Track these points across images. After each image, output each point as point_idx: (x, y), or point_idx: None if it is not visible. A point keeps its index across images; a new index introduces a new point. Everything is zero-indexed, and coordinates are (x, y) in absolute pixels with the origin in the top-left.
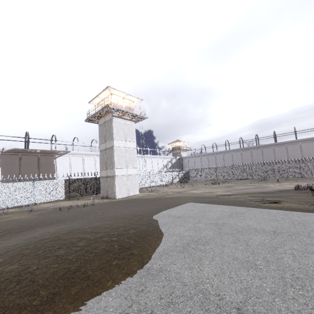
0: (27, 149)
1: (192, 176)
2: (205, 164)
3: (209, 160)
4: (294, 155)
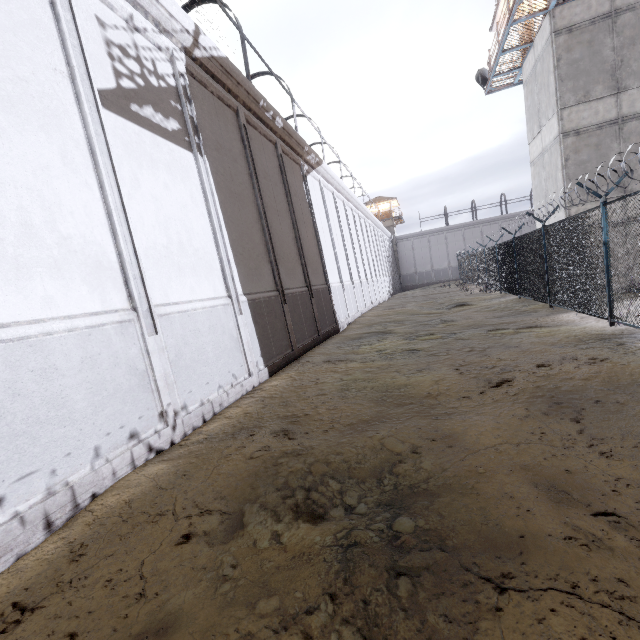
0: (257, 94)
1: None
2: (458, 247)
3: (467, 238)
4: None
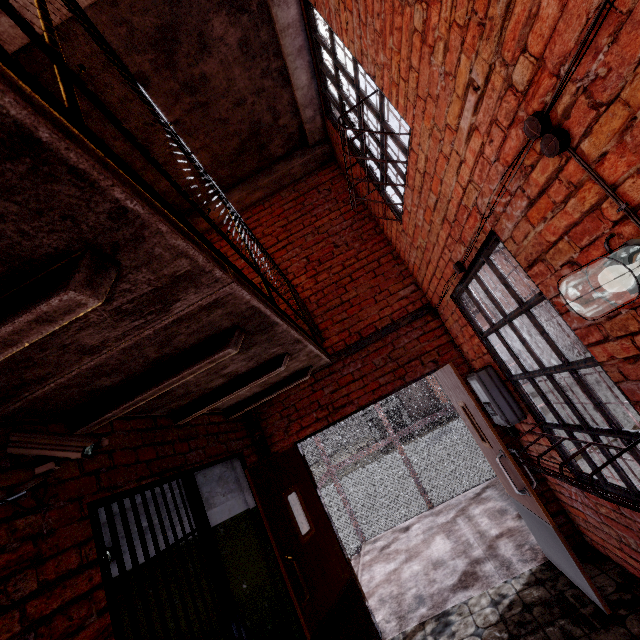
0: None
1: None
2: None
3: None
4: None
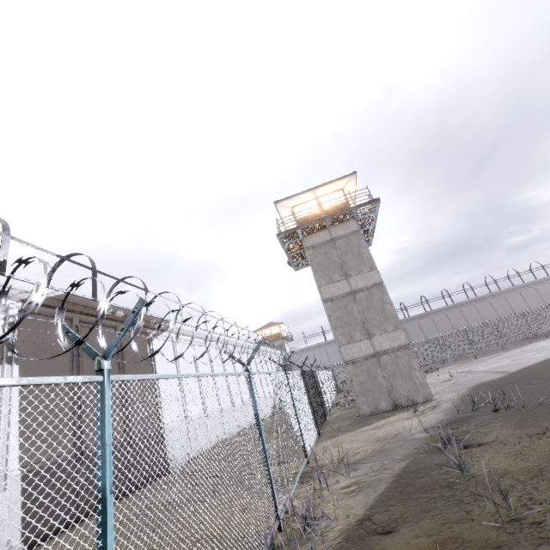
0: (96, 304)
1: (342, 379)
2: (337, 358)
3: None
4: (459, 323)
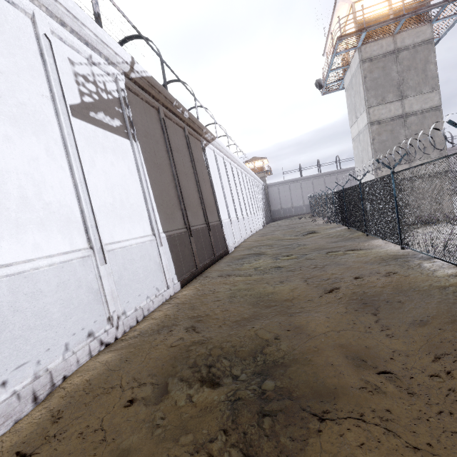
0: (171, 98)
1: None
2: (309, 191)
3: (315, 185)
4: None
